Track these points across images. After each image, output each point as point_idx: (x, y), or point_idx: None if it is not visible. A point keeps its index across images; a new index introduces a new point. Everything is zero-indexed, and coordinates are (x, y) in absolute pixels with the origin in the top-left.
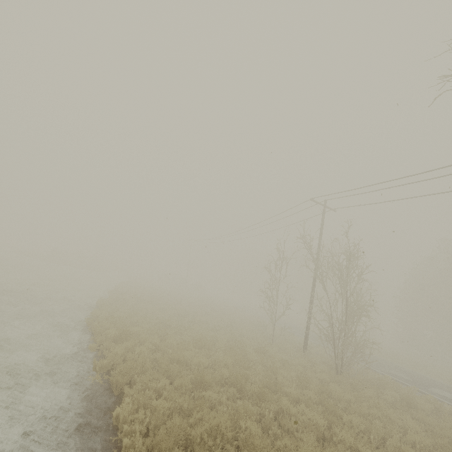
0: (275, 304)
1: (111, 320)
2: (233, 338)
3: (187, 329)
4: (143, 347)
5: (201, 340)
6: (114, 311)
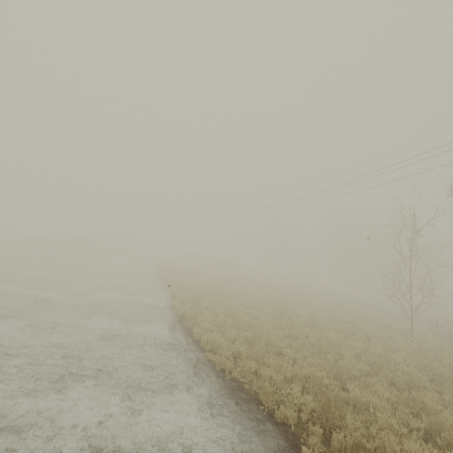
0: (408, 289)
1: (253, 357)
2: (387, 347)
3: (335, 345)
4: (409, 441)
5: (410, 377)
6: (220, 326)
